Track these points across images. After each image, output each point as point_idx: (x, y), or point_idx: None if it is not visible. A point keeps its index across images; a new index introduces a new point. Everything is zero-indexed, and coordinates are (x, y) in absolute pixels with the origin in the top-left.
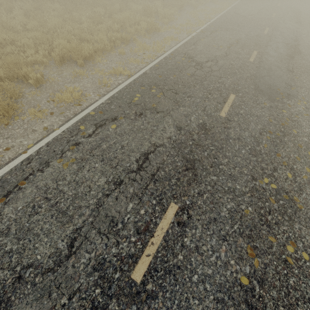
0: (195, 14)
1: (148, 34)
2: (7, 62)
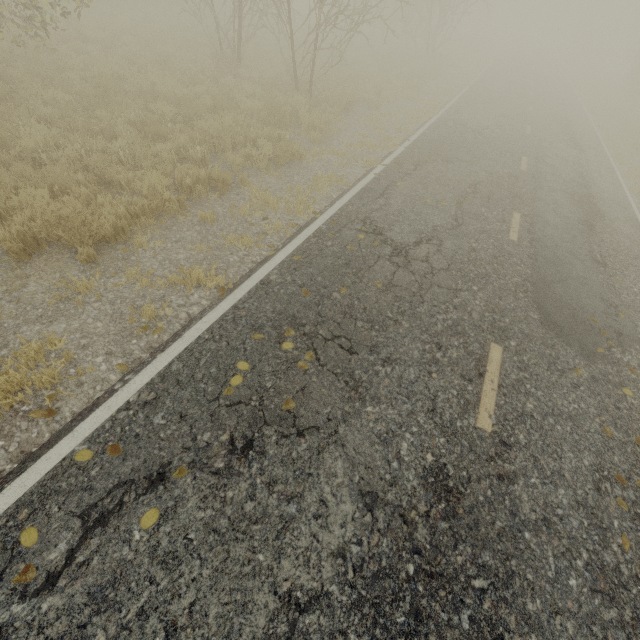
0: (377, 122)
1: (276, 167)
2: None
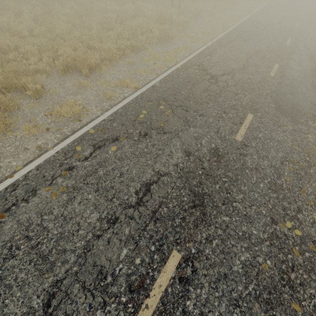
0: (212, 22)
1: (160, 42)
2: (6, 71)
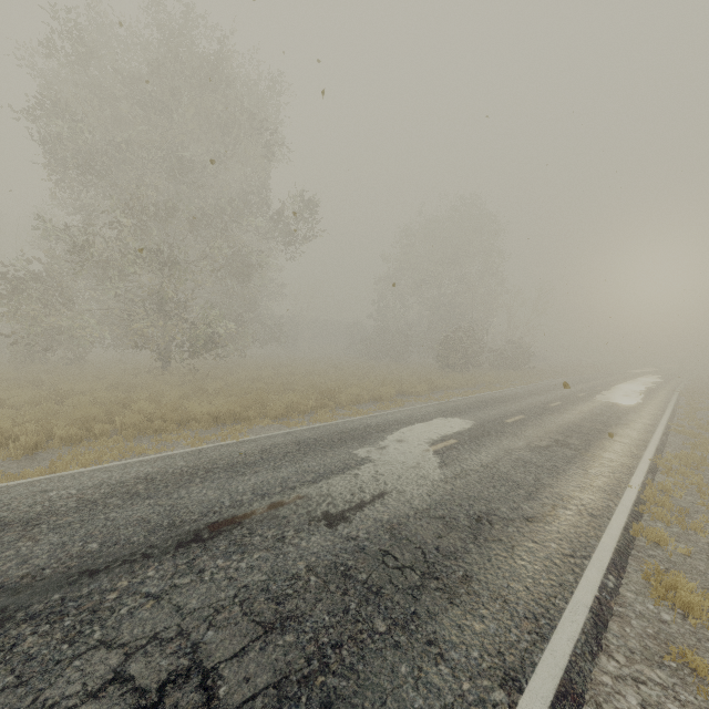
0: None
1: None
2: None
